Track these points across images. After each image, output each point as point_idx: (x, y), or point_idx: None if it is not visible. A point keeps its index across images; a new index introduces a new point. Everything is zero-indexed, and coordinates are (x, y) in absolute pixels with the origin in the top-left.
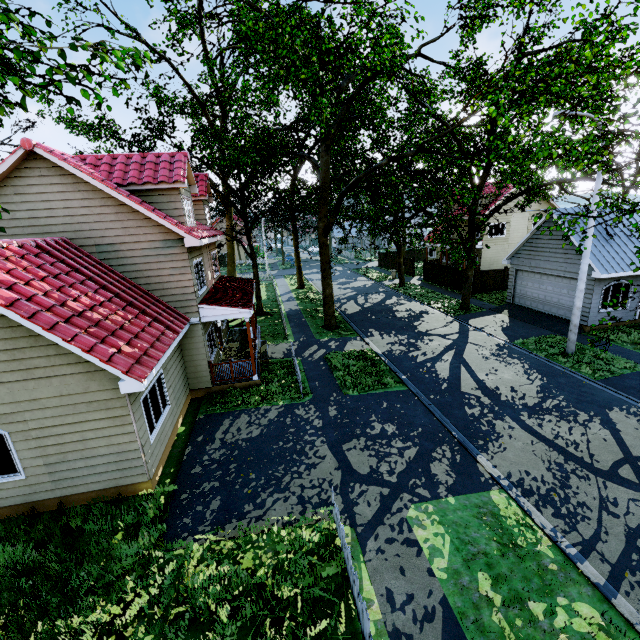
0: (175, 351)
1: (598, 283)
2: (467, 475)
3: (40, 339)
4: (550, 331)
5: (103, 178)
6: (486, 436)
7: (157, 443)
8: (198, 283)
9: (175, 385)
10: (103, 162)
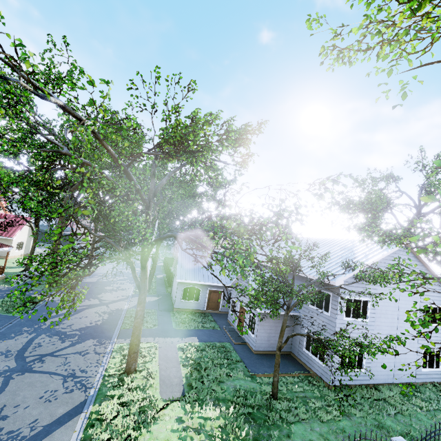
0: None
1: (180, 284)
2: None
3: None
4: (158, 308)
5: None
6: (4, 338)
7: None
8: None
9: None
10: None
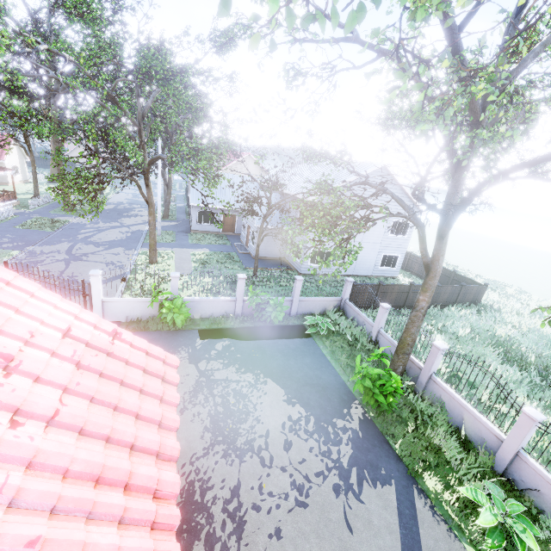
0: None
1: (195, 208)
2: (16, 247)
3: None
4: (177, 230)
5: None
6: (51, 244)
7: None
8: None
9: None
10: None
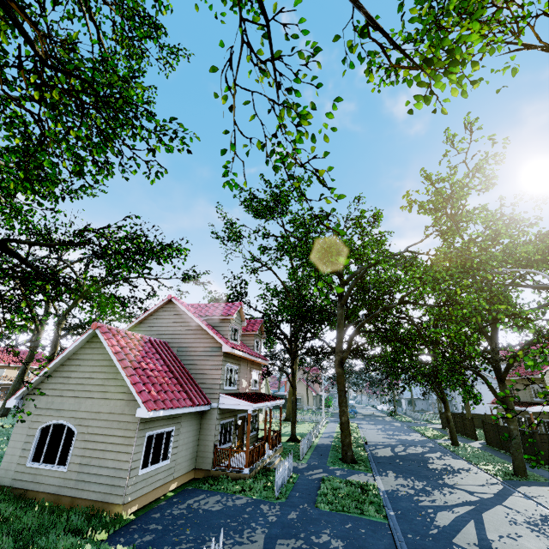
0: (193, 424)
1: None
2: None
3: (119, 375)
4: None
5: (194, 312)
6: None
7: (144, 480)
8: (227, 381)
9: (181, 450)
10: (200, 306)
